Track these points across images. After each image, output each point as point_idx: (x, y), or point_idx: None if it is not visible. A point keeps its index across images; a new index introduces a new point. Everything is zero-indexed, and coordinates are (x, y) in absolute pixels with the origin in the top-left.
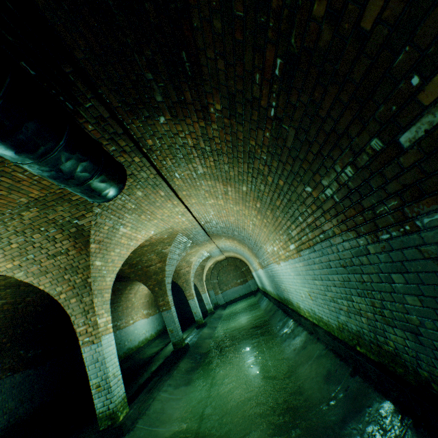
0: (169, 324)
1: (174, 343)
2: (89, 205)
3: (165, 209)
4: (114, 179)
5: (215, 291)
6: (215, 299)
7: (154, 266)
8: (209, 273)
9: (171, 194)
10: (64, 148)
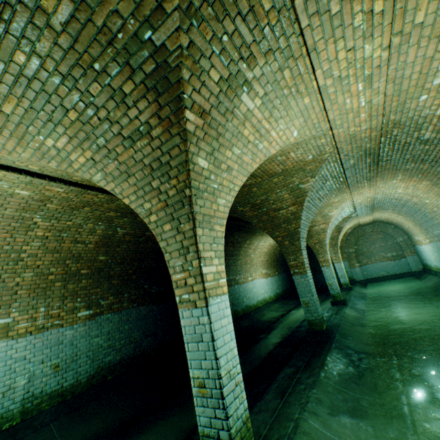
0: (302, 293)
1: (309, 322)
2: None
3: (343, 41)
4: None
5: (350, 262)
6: (350, 272)
7: (284, 210)
8: (342, 239)
9: None
10: None
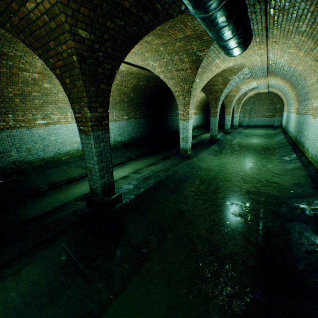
0: (212, 125)
1: (210, 136)
2: (209, 44)
3: (251, 50)
4: (245, 45)
5: (244, 115)
6: (241, 120)
7: (217, 86)
8: (246, 100)
9: (263, 41)
10: (237, 34)
